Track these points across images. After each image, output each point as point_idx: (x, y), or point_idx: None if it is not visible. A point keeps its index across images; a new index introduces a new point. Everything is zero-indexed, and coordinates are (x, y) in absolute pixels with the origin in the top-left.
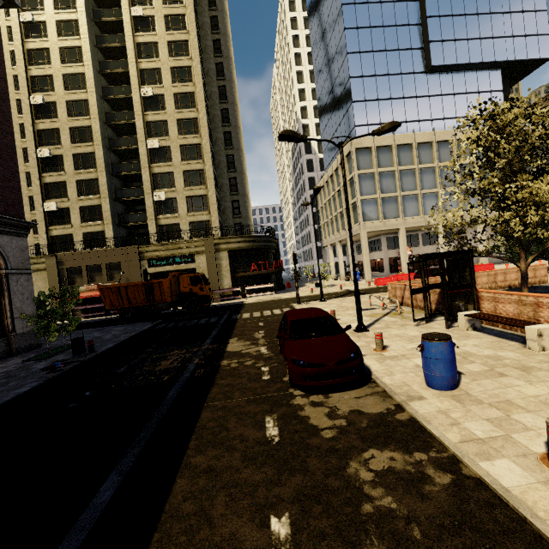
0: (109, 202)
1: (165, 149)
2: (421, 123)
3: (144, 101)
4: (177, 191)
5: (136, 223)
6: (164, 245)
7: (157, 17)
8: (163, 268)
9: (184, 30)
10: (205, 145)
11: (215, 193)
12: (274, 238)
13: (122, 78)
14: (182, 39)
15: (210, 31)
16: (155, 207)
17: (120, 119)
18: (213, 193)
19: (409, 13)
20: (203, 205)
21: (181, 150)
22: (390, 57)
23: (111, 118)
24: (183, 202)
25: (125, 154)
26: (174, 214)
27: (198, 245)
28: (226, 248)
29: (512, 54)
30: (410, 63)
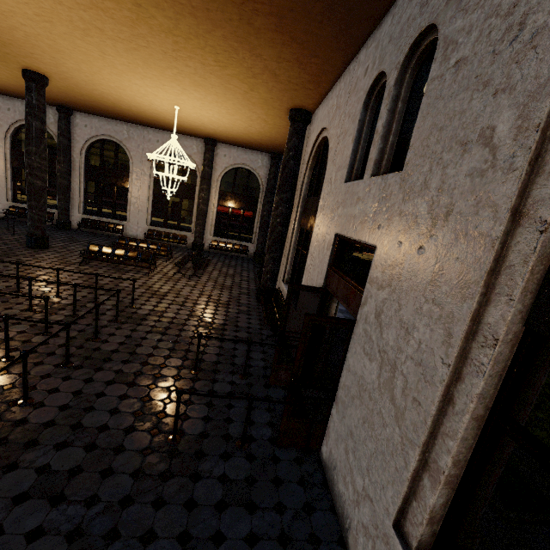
0: None
1: None
2: None
3: None
4: None
5: None
6: None
7: None
8: None
9: None
10: None
11: None
12: None
13: None
14: None
15: None
16: None
17: None
18: None
19: None
20: None
21: None
22: None
23: None
24: None
25: None
26: None
27: None
28: None
29: None
30: None
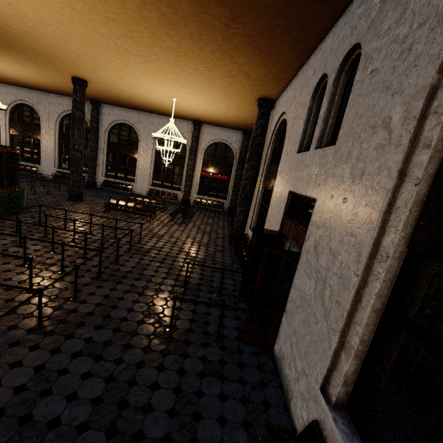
0: None
1: None
2: None
3: None
4: None
5: None
6: None
7: None
8: None
9: None
10: None
11: None
12: None
13: None
14: None
15: None
16: None
17: None
18: None
19: None
20: None
21: None
22: None
23: None
24: None
25: None
26: None
27: None
28: None
29: None
30: None
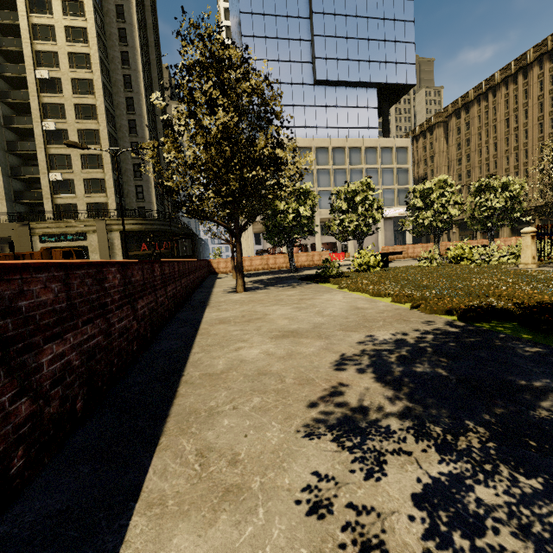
0: (2, 178)
1: (62, 132)
2: (308, 130)
3: (40, 83)
4: (74, 173)
5: (33, 201)
6: (56, 223)
7: (54, 0)
8: (55, 244)
9: (82, 17)
10: (103, 131)
11: (113, 177)
12: (174, 222)
13: (19, 56)
14: (80, 26)
15: (116, 19)
16: (52, 186)
17: (16, 98)
18: (110, 177)
19: (301, 29)
20: (101, 188)
21: (79, 134)
22: (283, 67)
23: (5, 96)
24: (80, 183)
25: (24, 133)
26: (72, 194)
27: (90, 225)
28: (118, 229)
29: (385, 77)
30: (300, 74)
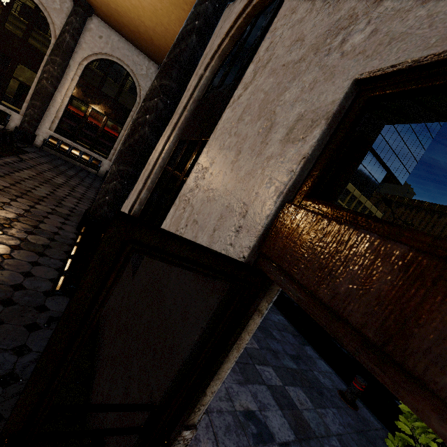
0: None
1: None
2: None
3: None
4: None
5: None
6: None
7: None
8: None
9: None
10: None
11: None
12: None
13: None
14: None
15: None
16: None
17: None
18: None
19: None
20: None
21: None
22: None
23: None
24: None
25: None
26: None
27: None
28: None
29: (395, 171)
30: None
